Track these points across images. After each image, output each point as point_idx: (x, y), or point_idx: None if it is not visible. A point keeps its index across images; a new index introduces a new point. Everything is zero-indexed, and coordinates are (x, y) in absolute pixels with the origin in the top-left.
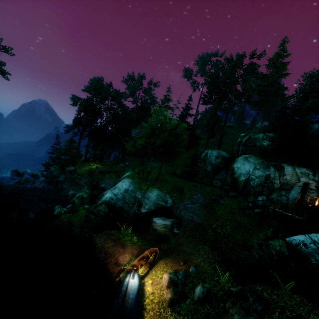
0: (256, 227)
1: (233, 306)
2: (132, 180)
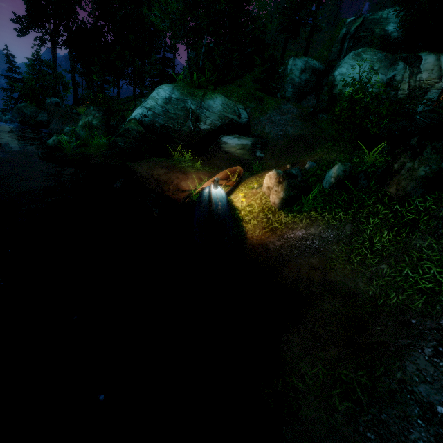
0: None
1: (410, 161)
2: (174, 84)
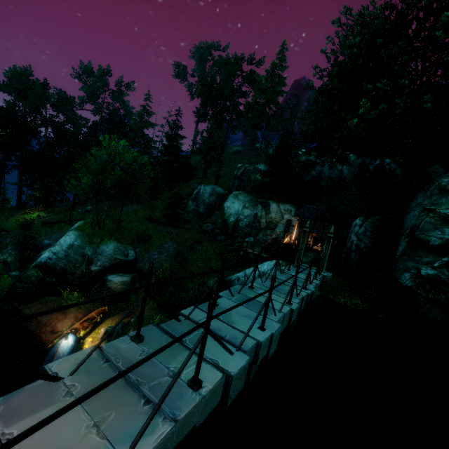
0: (230, 270)
1: None
2: (80, 232)
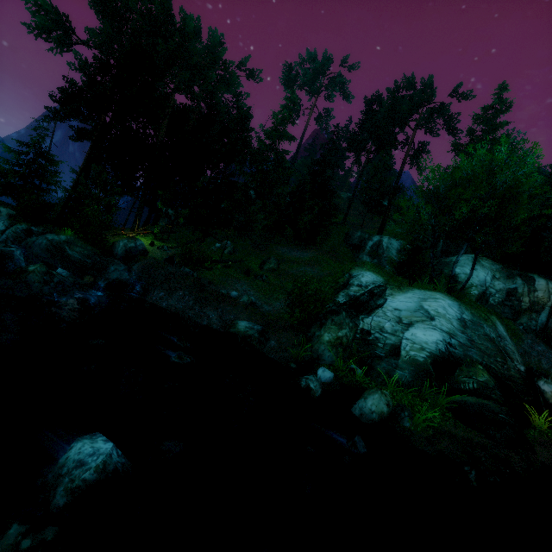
0: None
1: None
2: (445, 295)
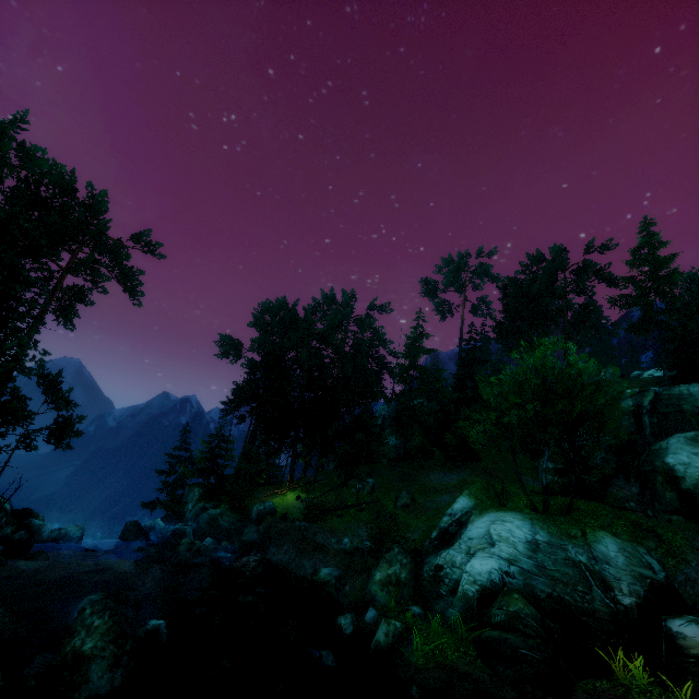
0: None
1: None
2: (522, 514)
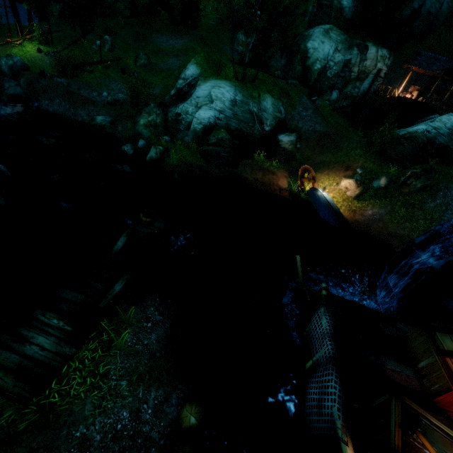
0: (350, 126)
1: (416, 180)
2: (230, 82)
